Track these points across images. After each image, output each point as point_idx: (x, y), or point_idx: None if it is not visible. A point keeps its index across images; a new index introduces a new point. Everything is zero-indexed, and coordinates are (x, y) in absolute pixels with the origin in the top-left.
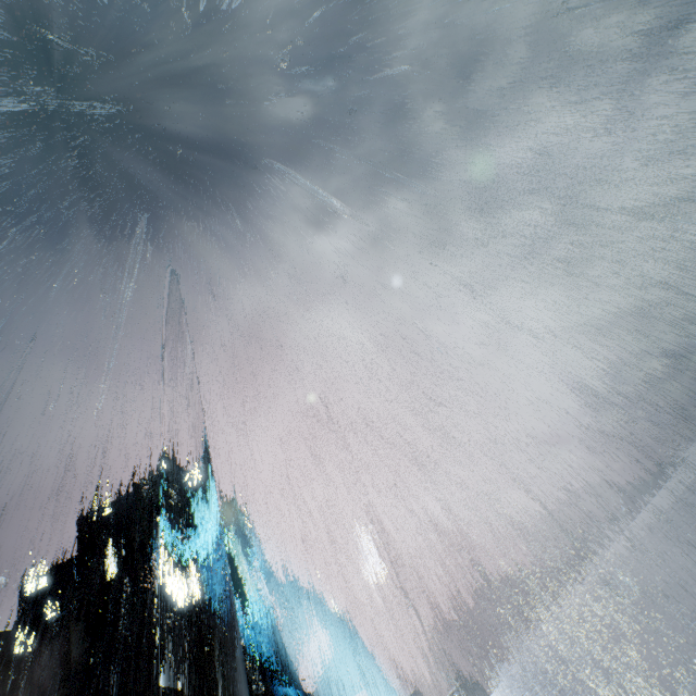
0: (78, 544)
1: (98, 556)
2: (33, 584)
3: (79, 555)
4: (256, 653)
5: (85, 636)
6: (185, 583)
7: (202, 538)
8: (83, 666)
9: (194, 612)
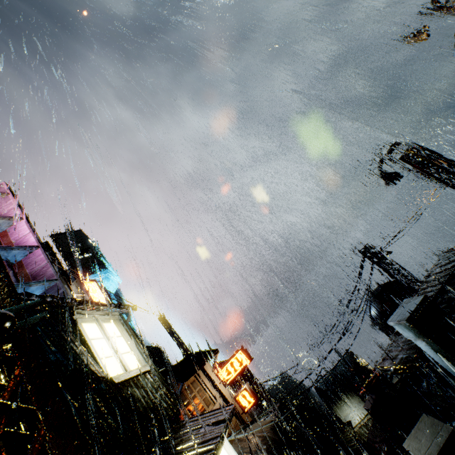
0: None
1: None
2: None
3: None
4: None
5: None
6: None
7: (110, 272)
8: None
9: None
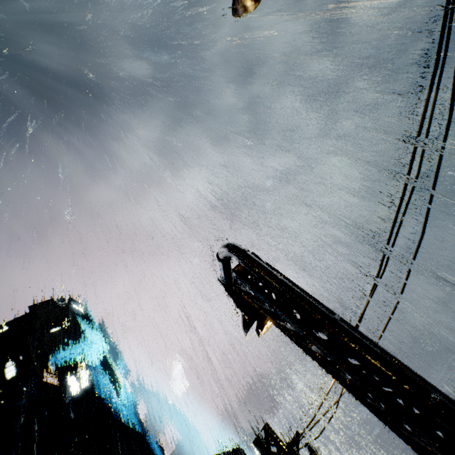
0: None
1: None
2: None
3: None
4: (128, 420)
5: None
6: (76, 374)
7: (90, 342)
8: None
9: (84, 394)
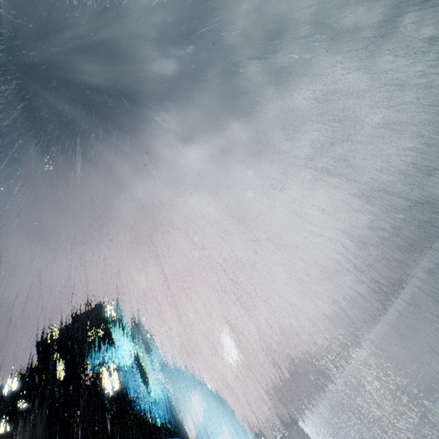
0: (38, 359)
1: (51, 366)
2: (8, 388)
3: (39, 366)
4: (157, 418)
5: (45, 418)
6: (109, 379)
7: (119, 349)
8: (45, 437)
9: (116, 397)
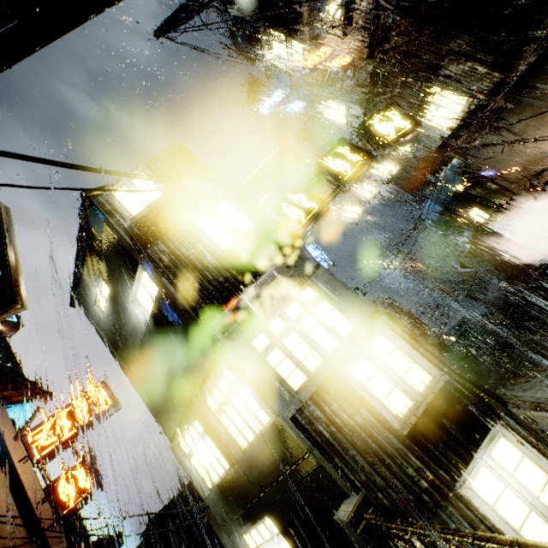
0: None
1: None
2: None
3: None
4: None
5: None
6: None
7: None
8: None
9: None
